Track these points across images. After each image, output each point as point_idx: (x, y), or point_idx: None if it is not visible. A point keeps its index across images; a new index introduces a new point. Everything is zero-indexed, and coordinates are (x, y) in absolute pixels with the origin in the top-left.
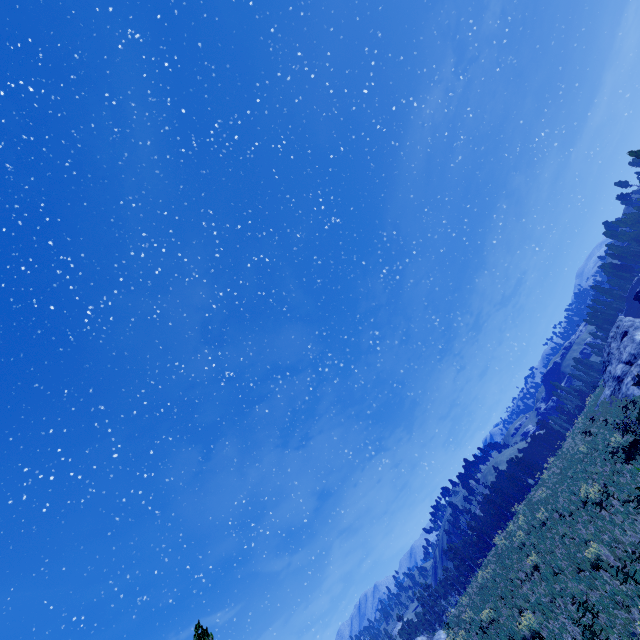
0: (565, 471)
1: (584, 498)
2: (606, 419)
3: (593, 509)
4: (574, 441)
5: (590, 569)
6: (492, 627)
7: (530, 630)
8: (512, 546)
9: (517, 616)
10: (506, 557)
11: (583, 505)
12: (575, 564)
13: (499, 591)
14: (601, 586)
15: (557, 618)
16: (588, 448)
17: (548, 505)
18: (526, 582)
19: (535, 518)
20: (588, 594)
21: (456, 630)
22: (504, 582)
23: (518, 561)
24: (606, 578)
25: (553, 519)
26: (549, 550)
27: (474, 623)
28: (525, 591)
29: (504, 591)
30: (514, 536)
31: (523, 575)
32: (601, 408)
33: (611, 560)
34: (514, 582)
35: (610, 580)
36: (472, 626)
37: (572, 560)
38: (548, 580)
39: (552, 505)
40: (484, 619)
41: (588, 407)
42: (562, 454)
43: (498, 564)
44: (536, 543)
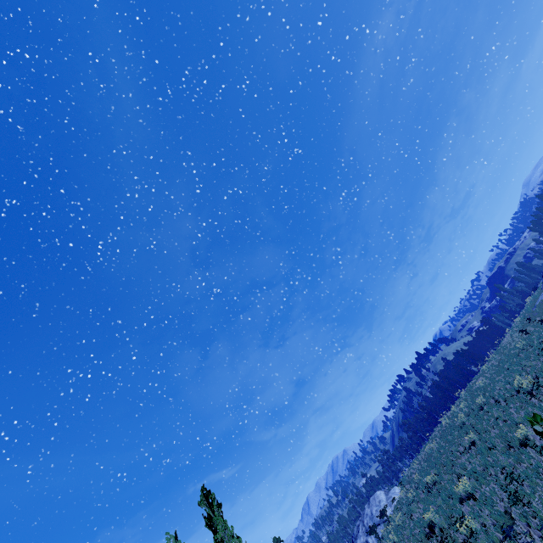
0: (502, 364)
1: (517, 388)
2: (541, 319)
3: (525, 397)
4: (512, 338)
5: (519, 446)
6: (435, 488)
7: (466, 492)
8: (454, 425)
9: (455, 481)
10: (449, 433)
11: (516, 393)
12: (506, 442)
13: (442, 460)
14: (527, 460)
15: (488, 484)
16: (524, 344)
17: (486, 392)
18: (464, 454)
19: (474, 403)
20: (515, 466)
21: (408, 487)
22: (446, 453)
23: (458, 437)
24: (532, 454)
25: (490, 404)
26: (485, 429)
27: (421, 484)
28: (463, 461)
29: (446, 460)
30: (456, 417)
31: (462, 448)
32: (538, 309)
33: (537, 439)
34: (454, 454)
35: (535, 456)
36: (419, 486)
37: (504, 438)
38: (483, 453)
39: (489, 392)
40: (429, 482)
41: (527, 307)
42: (501, 349)
43: (442, 439)
44: (474, 423)
